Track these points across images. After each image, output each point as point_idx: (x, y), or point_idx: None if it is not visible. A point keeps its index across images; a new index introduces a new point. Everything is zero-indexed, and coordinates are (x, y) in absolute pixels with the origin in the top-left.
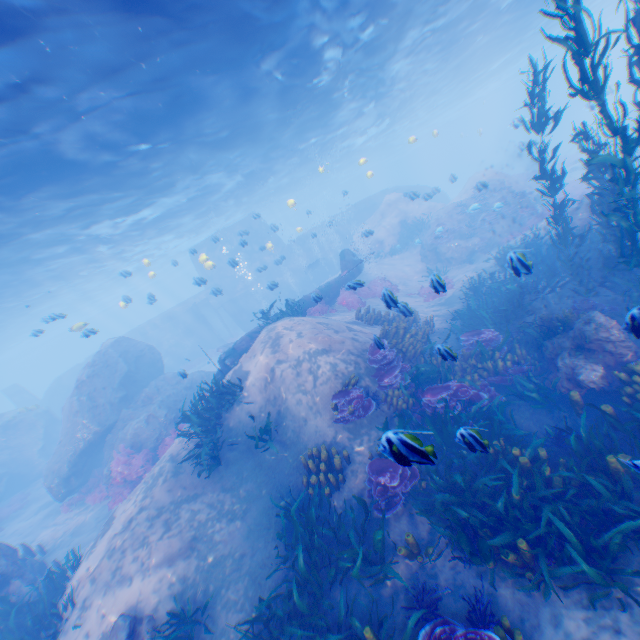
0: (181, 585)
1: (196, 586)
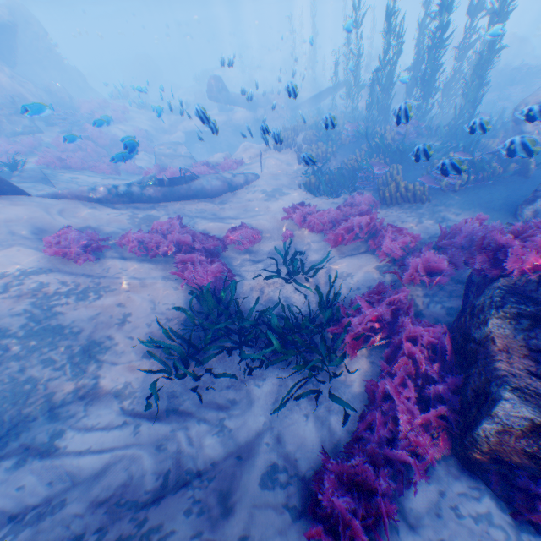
0: None
1: None
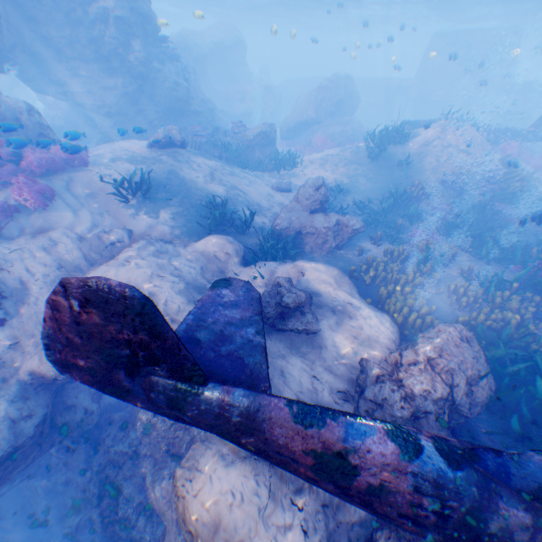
0: (339, 183)
1: (343, 187)
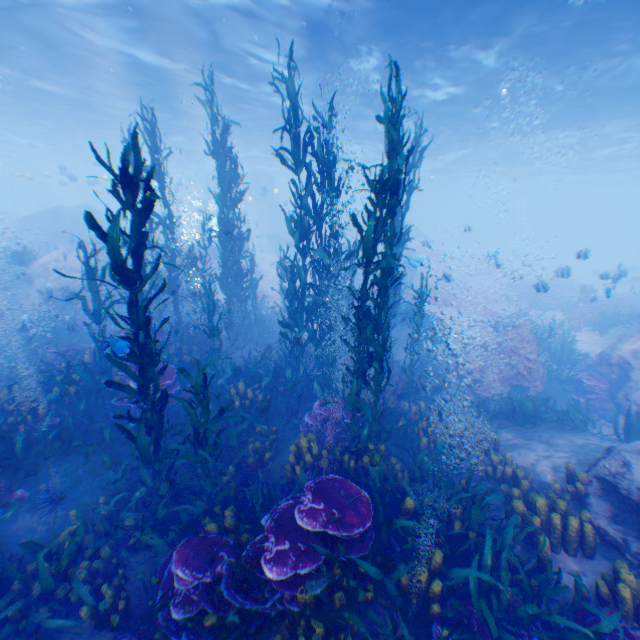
0: None
1: None
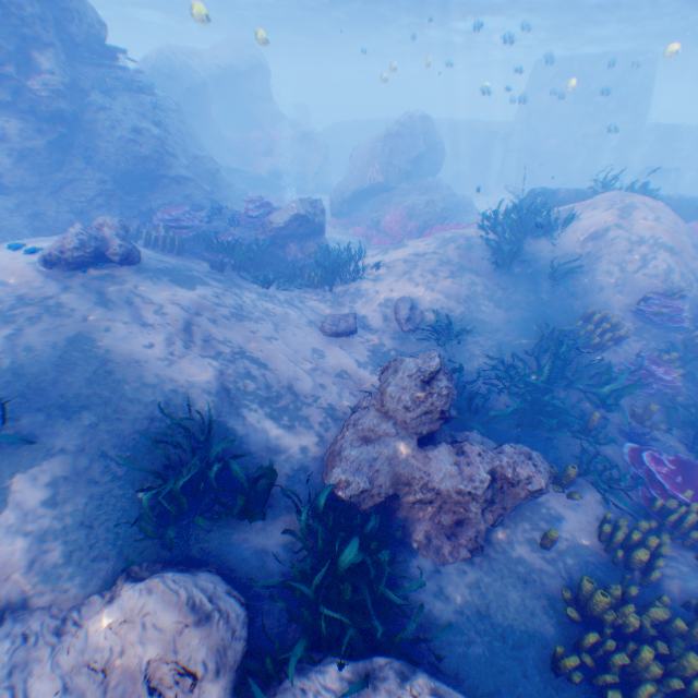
0: (445, 312)
1: (455, 320)
